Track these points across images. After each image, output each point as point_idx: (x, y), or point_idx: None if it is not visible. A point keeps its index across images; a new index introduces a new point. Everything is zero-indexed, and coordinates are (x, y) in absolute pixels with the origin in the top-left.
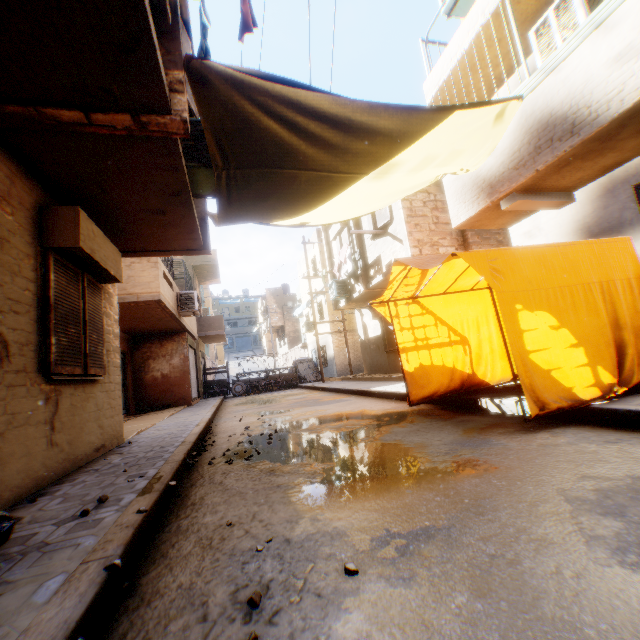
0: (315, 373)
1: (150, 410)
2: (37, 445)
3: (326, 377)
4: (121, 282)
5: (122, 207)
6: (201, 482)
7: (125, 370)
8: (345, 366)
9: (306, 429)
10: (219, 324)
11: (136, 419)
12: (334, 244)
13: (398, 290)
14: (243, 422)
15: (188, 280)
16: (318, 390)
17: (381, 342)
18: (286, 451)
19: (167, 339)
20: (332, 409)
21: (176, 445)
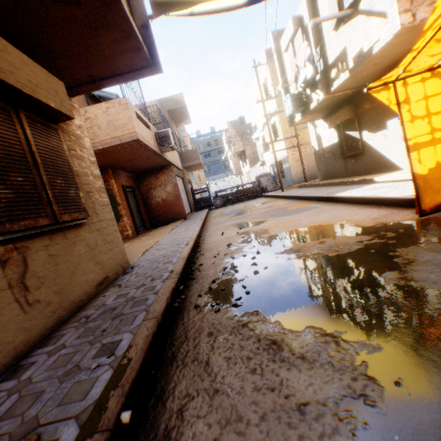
0: (274, 184)
1: (159, 225)
2: (0, 316)
3: (284, 186)
4: (73, 118)
5: (20, 1)
6: (183, 353)
7: (136, 200)
8: (300, 175)
9: (290, 249)
10: (196, 156)
11: (148, 235)
12: (286, 57)
13: (418, 56)
14: (225, 237)
15: (165, 123)
16: (280, 198)
17: (337, 149)
18: (280, 292)
19: (159, 173)
20: (305, 219)
21: (164, 278)
